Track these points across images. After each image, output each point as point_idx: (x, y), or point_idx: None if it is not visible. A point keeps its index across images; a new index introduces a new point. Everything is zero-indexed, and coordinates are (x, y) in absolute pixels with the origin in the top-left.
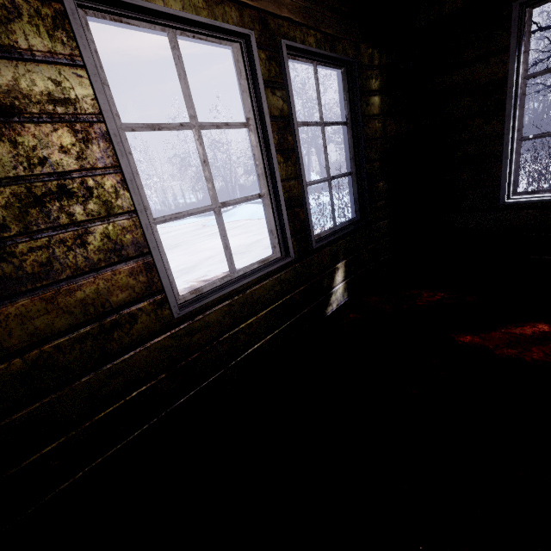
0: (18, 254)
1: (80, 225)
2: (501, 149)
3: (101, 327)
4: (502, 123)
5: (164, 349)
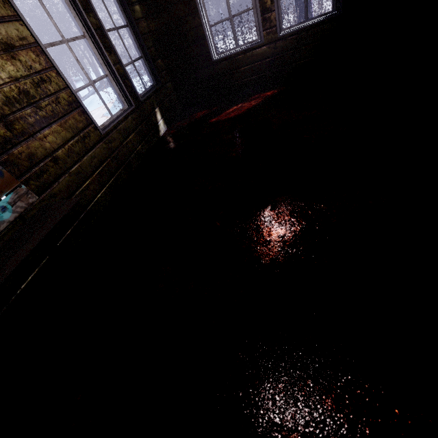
0: (43, 107)
1: (54, 94)
2: (204, 32)
3: (80, 138)
4: (200, 19)
5: (104, 149)
